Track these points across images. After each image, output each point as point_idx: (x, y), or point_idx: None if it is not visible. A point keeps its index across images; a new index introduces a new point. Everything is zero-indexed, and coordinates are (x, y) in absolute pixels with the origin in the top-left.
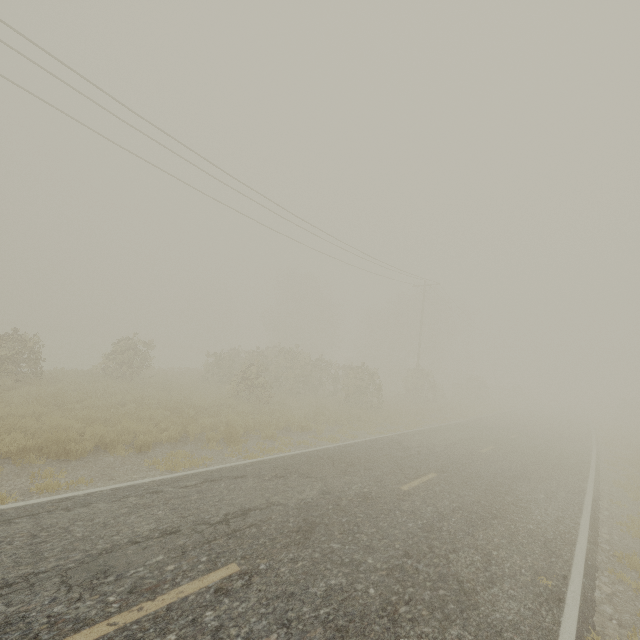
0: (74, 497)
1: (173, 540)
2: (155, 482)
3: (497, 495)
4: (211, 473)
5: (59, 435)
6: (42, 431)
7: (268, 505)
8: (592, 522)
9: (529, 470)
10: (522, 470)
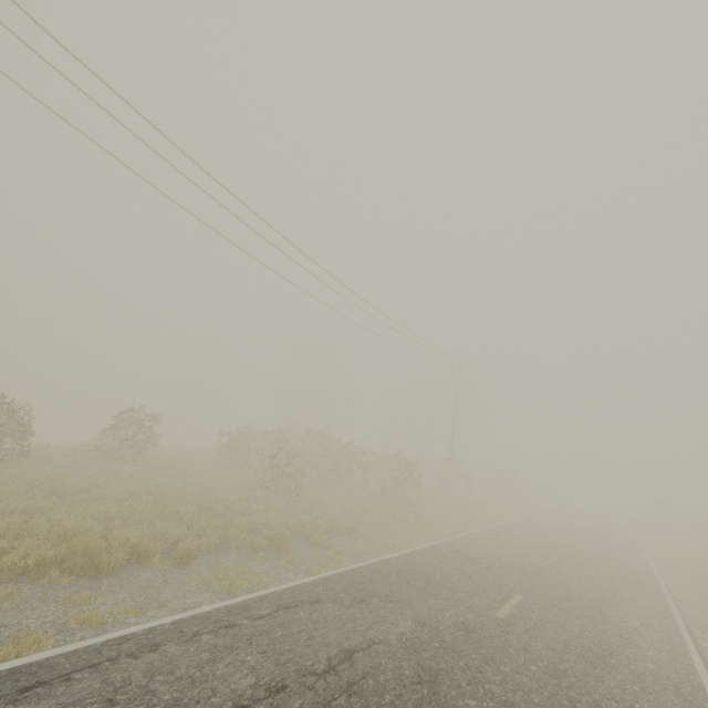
0: (133, 636)
1: (286, 702)
2: (221, 610)
3: (596, 623)
4: (280, 596)
5: (89, 543)
6: (57, 535)
7: (368, 643)
8: (702, 657)
9: (607, 588)
10: (601, 588)
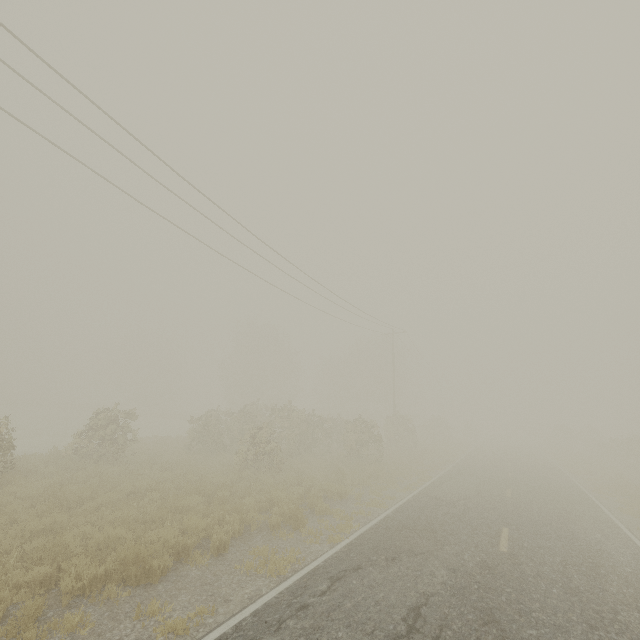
0: (226, 636)
1: None
2: (285, 594)
3: (572, 541)
4: (325, 569)
5: (139, 552)
6: (93, 549)
7: (425, 598)
8: None
9: (560, 509)
10: (556, 510)
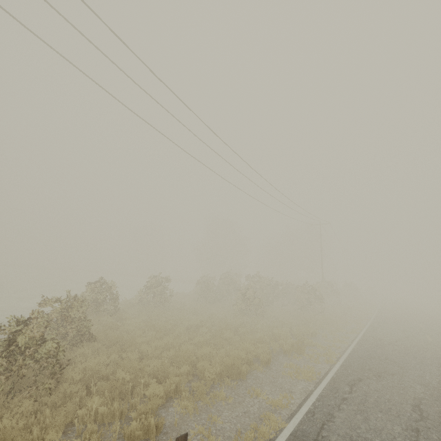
0: (312, 410)
1: (429, 436)
2: (327, 391)
3: None
4: (339, 379)
5: (234, 361)
6: (201, 358)
7: (418, 400)
8: None
9: None
10: None
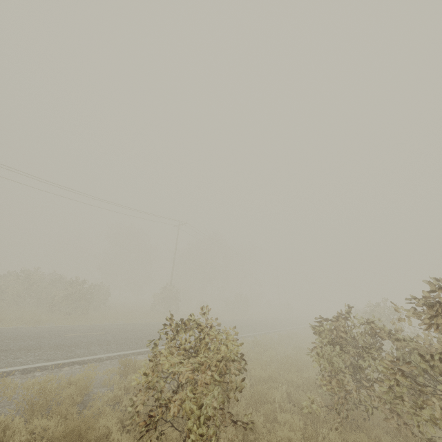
0: None
1: None
2: None
3: None
4: None
5: None
6: None
7: None
8: None
9: (65, 345)
10: (54, 345)
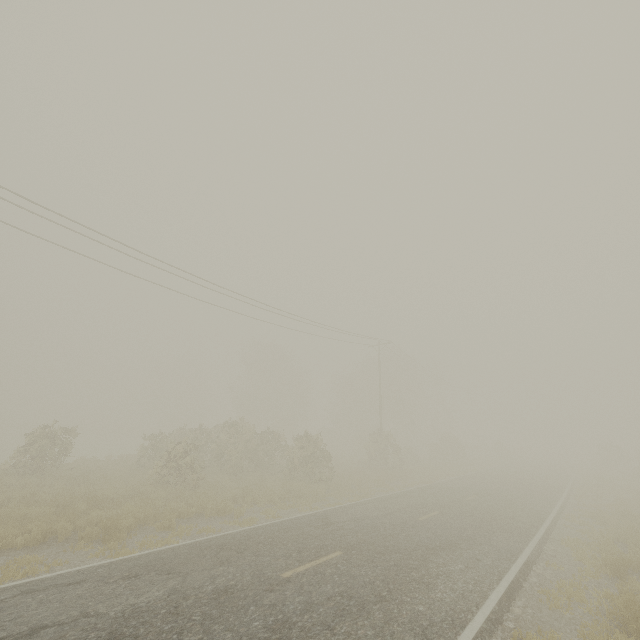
0: None
1: None
2: None
3: (402, 571)
4: (41, 582)
5: None
6: None
7: (77, 617)
8: (507, 593)
9: (464, 536)
10: (455, 536)
